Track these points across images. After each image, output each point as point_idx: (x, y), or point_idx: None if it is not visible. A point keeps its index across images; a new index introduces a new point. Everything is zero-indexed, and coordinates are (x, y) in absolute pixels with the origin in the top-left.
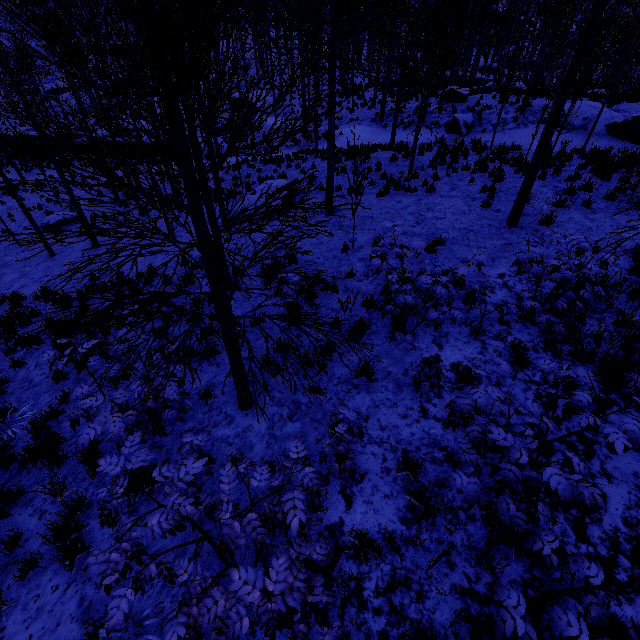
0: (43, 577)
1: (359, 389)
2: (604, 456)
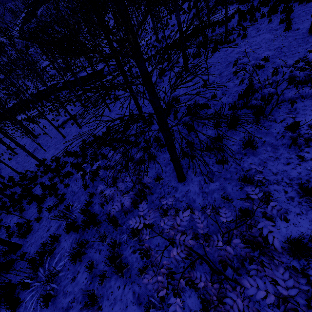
0: (111, 282)
1: (248, 155)
2: None
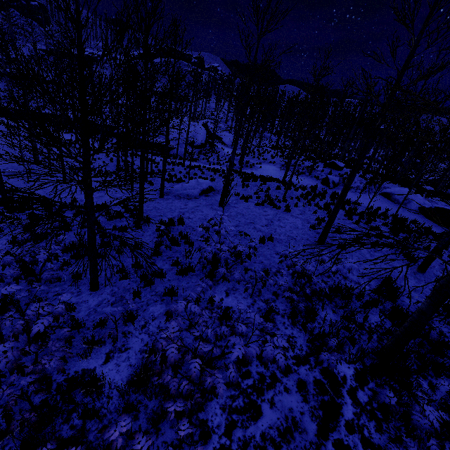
0: None
1: (163, 302)
2: (279, 391)
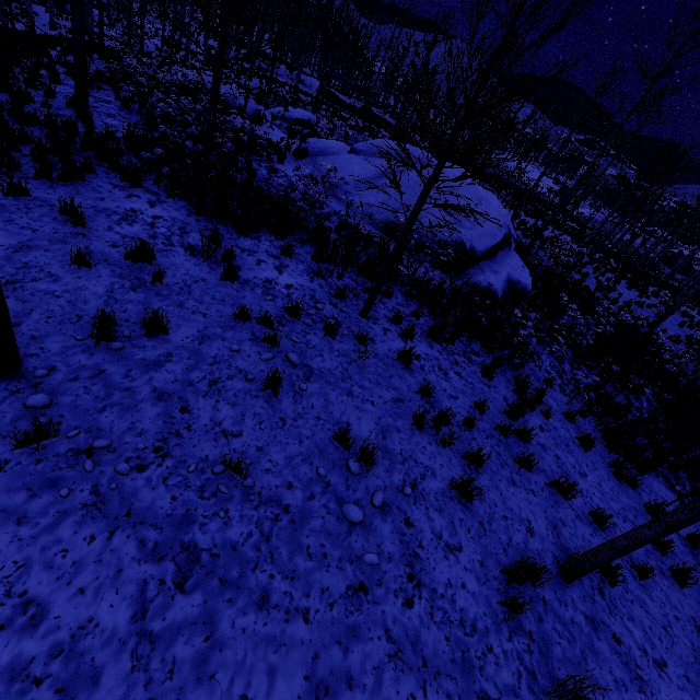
0: None
1: None
2: None
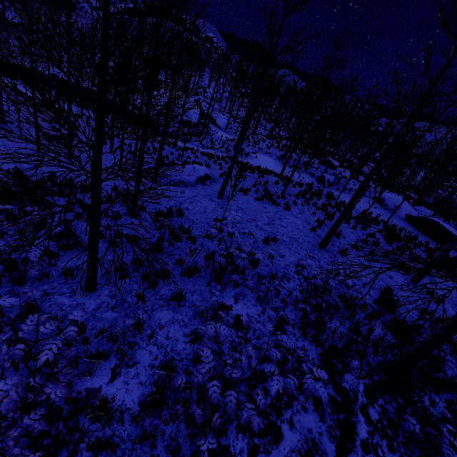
0: None
1: (169, 307)
2: (297, 410)
